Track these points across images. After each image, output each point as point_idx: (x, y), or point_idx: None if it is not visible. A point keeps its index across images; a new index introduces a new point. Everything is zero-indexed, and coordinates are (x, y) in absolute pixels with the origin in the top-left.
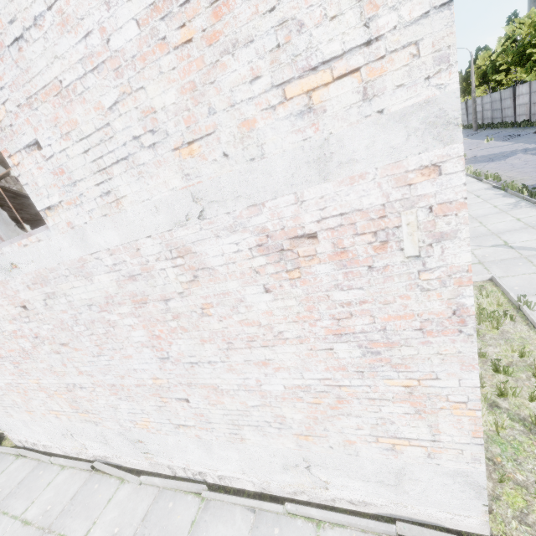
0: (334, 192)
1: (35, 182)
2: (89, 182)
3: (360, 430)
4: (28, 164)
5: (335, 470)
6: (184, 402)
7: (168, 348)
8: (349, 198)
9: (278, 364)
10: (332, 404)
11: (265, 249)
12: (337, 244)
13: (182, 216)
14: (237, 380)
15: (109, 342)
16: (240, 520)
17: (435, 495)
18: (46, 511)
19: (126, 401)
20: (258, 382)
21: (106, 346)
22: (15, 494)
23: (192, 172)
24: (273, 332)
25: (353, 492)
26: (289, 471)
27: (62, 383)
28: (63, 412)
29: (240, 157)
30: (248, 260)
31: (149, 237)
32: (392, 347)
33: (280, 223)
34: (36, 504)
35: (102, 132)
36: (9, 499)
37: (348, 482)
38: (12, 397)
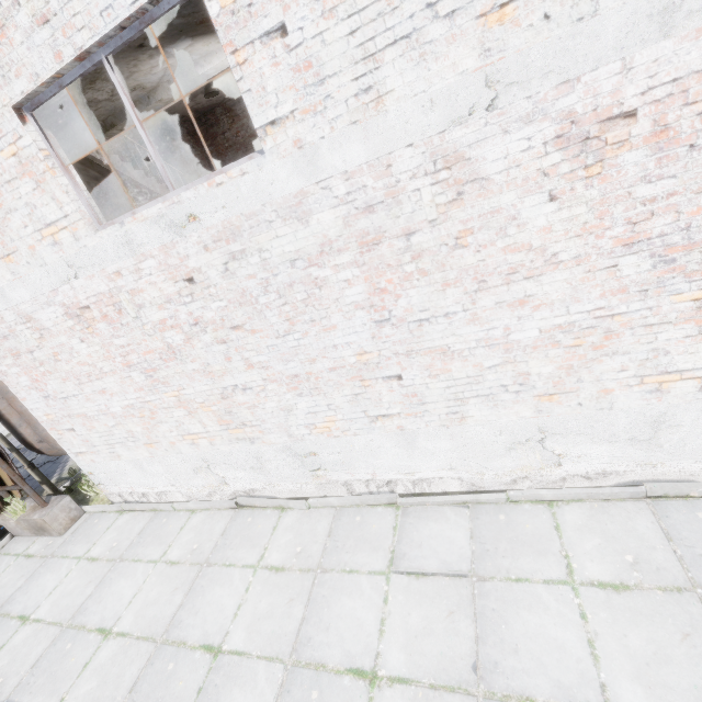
0: (672, 51)
1: (262, 87)
2: (344, 76)
3: (623, 373)
4: (259, 61)
5: (577, 435)
6: (394, 381)
7: (393, 305)
8: (689, 57)
9: (540, 300)
10: (596, 344)
11: (564, 141)
12: (659, 122)
13: (465, 110)
14: (478, 334)
15: (307, 312)
16: (454, 516)
17: (695, 441)
18: (193, 550)
19: (308, 397)
20: (506, 331)
21: (302, 318)
22: (140, 543)
23: (495, 45)
24: (545, 256)
25: (592, 462)
26: (515, 451)
27: (216, 389)
28: (204, 434)
29: (565, 18)
30: (538, 159)
31: (410, 146)
32: (691, 250)
33: (593, 102)
34: (176, 547)
35: (384, 2)
36: (135, 549)
37: (590, 449)
38: (129, 426)
